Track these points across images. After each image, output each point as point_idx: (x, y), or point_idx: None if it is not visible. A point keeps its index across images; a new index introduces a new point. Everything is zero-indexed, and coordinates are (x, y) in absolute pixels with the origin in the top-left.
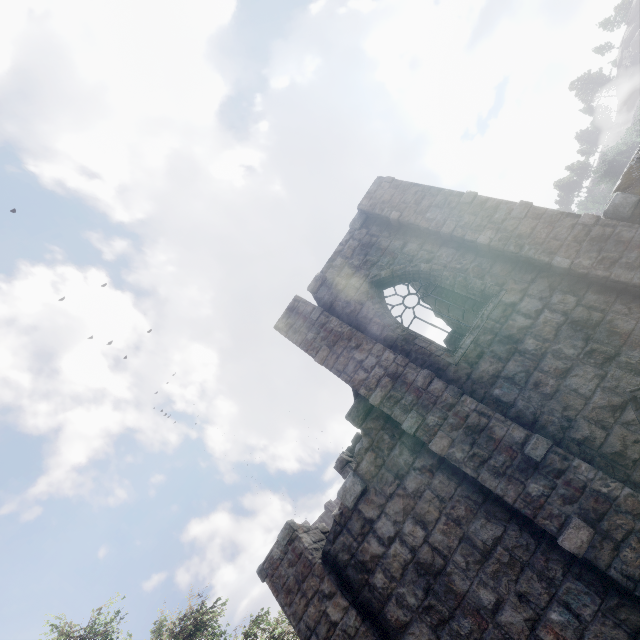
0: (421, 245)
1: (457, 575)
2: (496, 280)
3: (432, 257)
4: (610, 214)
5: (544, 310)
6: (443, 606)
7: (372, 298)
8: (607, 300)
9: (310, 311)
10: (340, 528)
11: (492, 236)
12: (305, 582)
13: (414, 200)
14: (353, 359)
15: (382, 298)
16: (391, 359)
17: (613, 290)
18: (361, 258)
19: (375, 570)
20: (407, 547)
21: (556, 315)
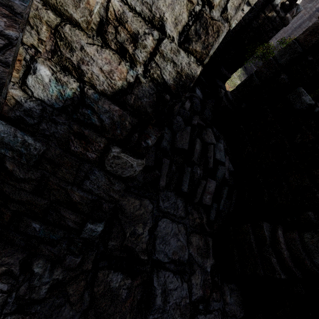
0: None
1: None
2: None
3: None
4: None
5: None
6: None
7: None
8: None
9: None
10: None
11: None
12: None
13: None
14: None
15: None
16: None
17: None
18: None
19: None
20: None
21: None
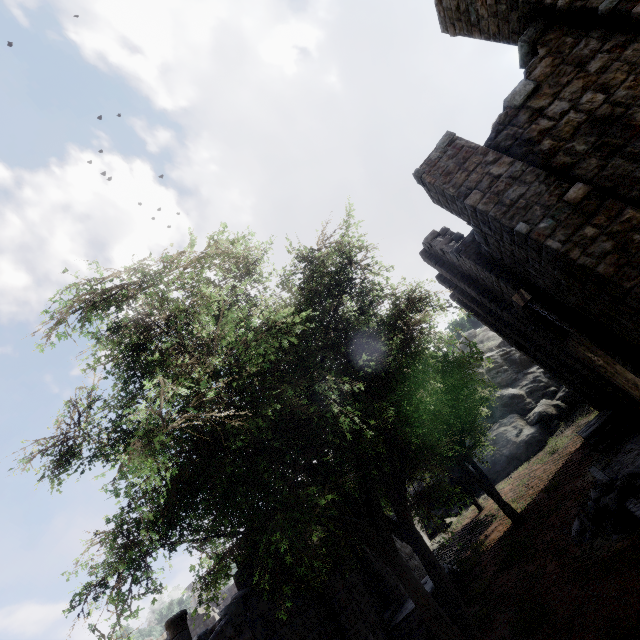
0: None
1: (639, 114)
2: None
3: None
4: None
5: None
6: (618, 140)
7: None
8: None
9: None
10: (504, 126)
11: None
12: (467, 162)
13: None
14: None
15: None
16: None
17: None
18: None
19: (542, 140)
20: (583, 112)
21: None
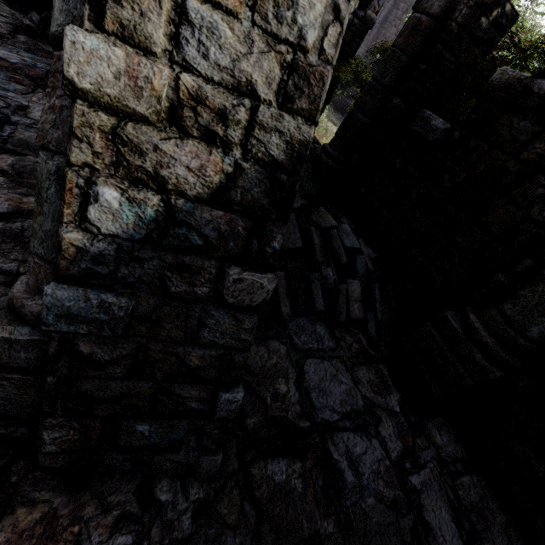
0: None
1: None
2: None
3: None
4: None
5: None
6: None
7: None
8: None
9: None
10: None
11: None
12: None
13: None
14: None
15: None
16: None
17: None
18: None
19: None
20: None
21: None
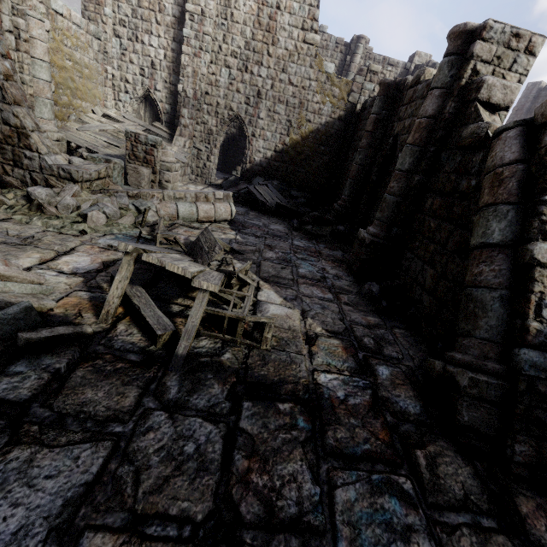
0: None
1: None
2: None
3: None
4: None
5: None
6: None
7: None
8: None
9: (533, 93)
10: None
11: None
12: None
13: None
14: (513, 119)
15: None
16: None
17: None
18: None
19: None
20: None
21: None
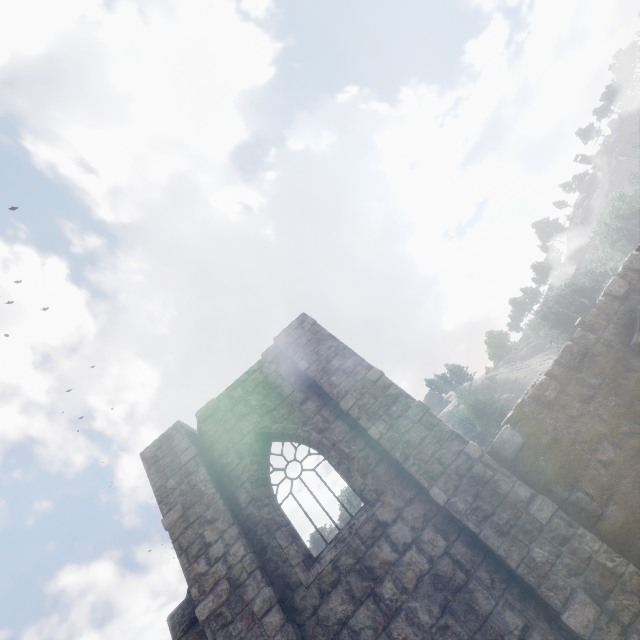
0: (320, 408)
1: None
2: (377, 484)
3: (326, 427)
4: (496, 448)
5: (412, 546)
6: None
7: (253, 455)
8: (474, 559)
9: (183, 449)
10: None
11: (384, 431)
12: None
13: (326, 355)
14: (201, 538)
15: (266, 455)
16: (239, 556)
17: (482, 547)
18: (260, 398)
19: None
20: None
21: (422, 558)
